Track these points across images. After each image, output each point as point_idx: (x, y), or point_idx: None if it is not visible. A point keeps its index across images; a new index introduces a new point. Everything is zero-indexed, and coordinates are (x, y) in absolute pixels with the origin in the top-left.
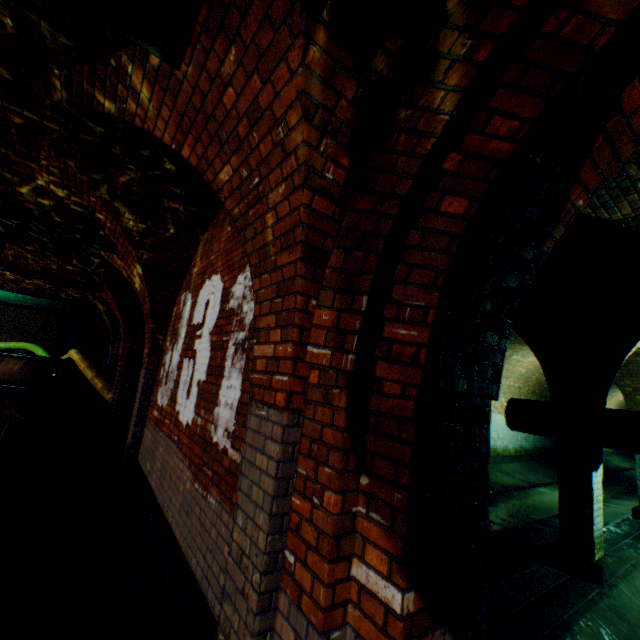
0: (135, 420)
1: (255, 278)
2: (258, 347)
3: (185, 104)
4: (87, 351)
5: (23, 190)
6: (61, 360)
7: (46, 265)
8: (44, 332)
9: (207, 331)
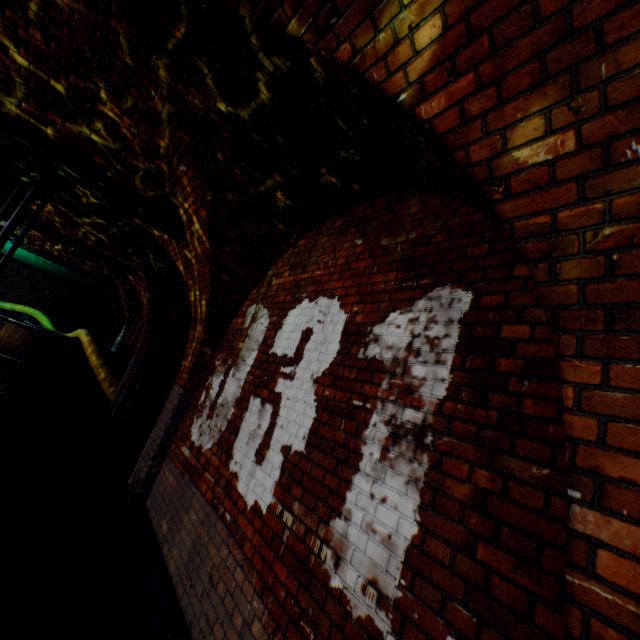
0: (154, 450)
1: (577, 357)
2: (598, 517)
3: (505, 7)
4: (92, 329)
5: (99, 138)
6: (68, 338)
7: (84, 234)
8: (54, 300)
9: (307, 374)
